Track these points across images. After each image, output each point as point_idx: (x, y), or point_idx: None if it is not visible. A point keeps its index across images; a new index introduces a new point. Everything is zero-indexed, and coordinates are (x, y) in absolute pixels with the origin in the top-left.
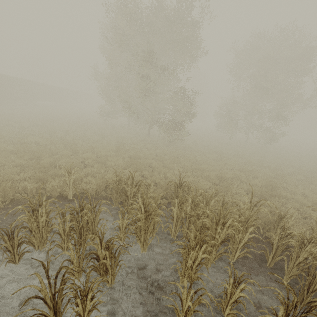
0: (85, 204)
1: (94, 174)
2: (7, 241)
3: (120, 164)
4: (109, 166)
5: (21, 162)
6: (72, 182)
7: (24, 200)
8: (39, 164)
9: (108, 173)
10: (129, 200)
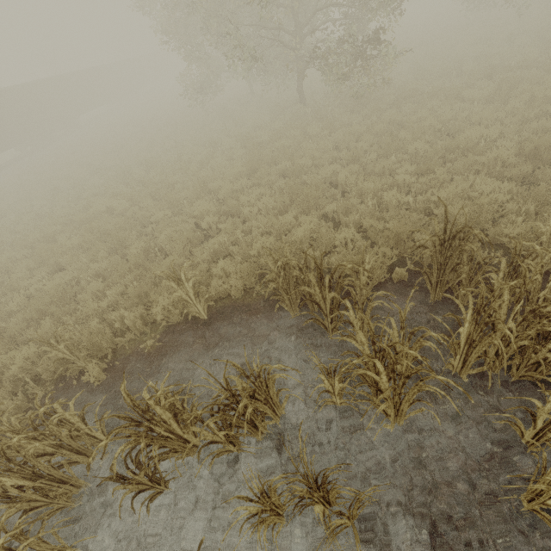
0: (235, 391)
1: (228, 245)
2: (125, 486)
3: (269, 205)
4: (249, 217)
5: (99, 267)
6: (193, 294)
7: (133, 344)
8: (130, 254)
9: (253, 242)
10: (322, 309)
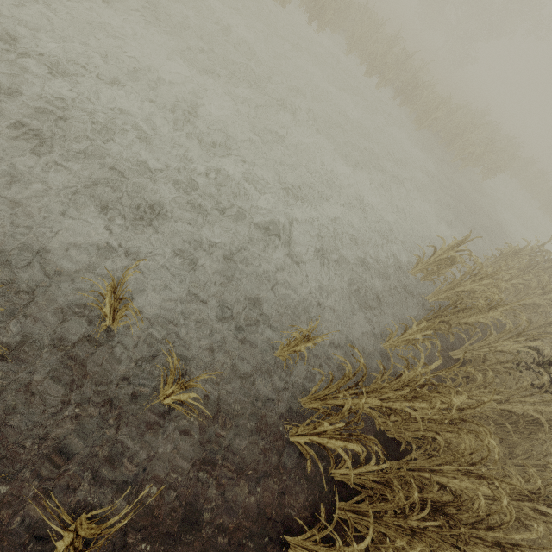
0: None
1: None
2: None
3: None
4: None
5: None
6: None
7: None
8: None
9: None
10: None
